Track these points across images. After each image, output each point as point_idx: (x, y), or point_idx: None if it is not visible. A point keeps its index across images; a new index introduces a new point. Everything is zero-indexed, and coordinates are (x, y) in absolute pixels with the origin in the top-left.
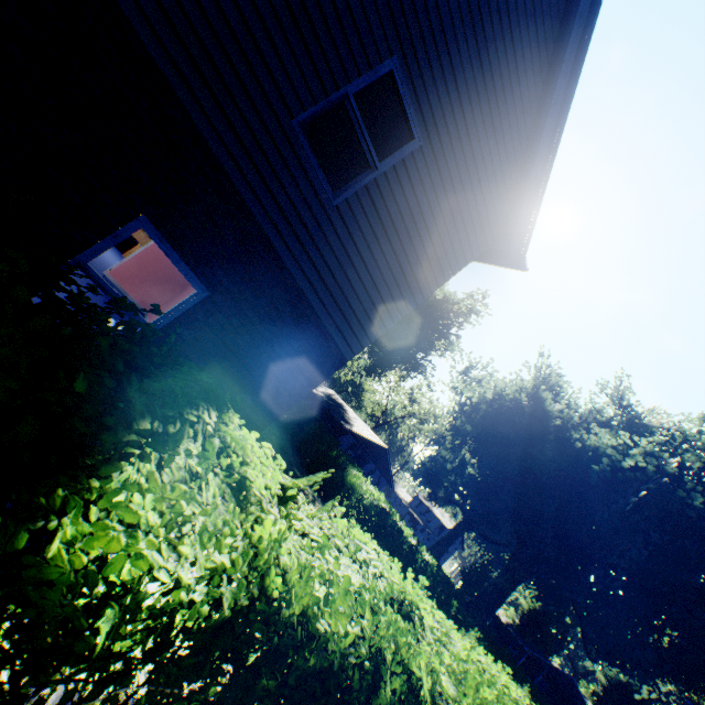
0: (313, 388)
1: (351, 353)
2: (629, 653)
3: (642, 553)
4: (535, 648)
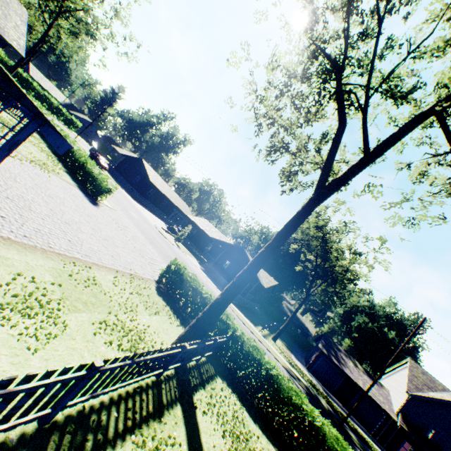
0: None
1: None
2: None
3: None
4: None
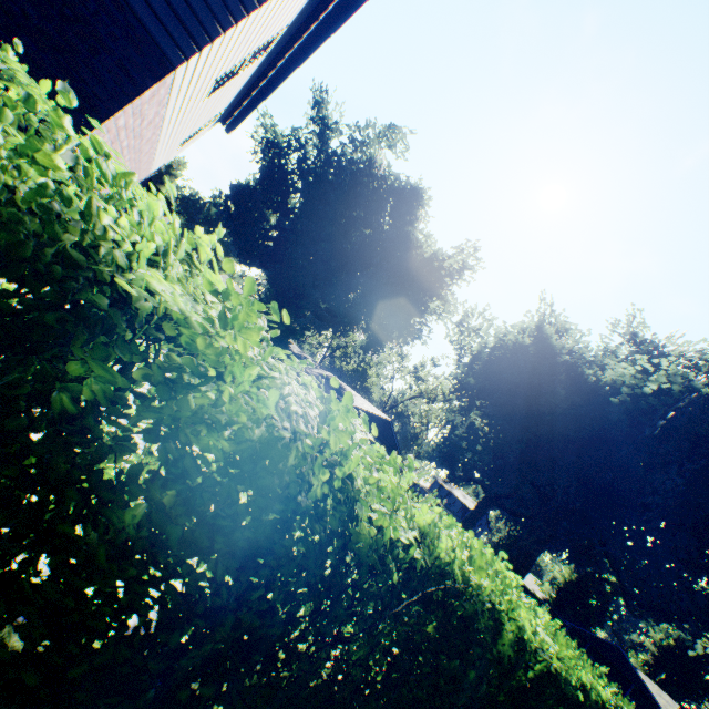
0: (120, 107)
1: (180, 53)
2: (677, 603)
3: (678, 483)
4: (576, 621)
